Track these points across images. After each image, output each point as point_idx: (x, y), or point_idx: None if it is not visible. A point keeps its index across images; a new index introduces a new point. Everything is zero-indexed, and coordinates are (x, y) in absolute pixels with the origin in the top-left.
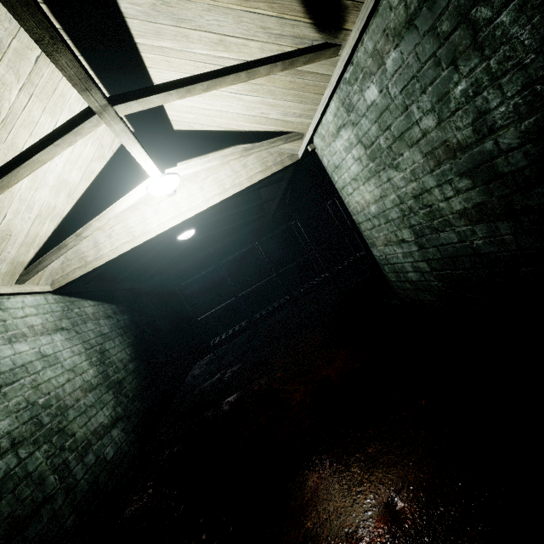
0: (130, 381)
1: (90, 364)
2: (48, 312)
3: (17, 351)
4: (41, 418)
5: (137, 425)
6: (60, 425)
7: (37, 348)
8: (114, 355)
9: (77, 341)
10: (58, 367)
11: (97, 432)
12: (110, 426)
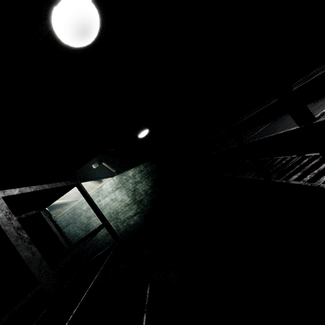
0: (147, 198)
1: (128, 197)
2: (114, 184)
3: (105, 200)
4: (112, 215)
5: (146, 214)
6: (117, 216)
7: (111, 198)
8: (140, 189)
9: (124, 190)
10: (116, 201)
11: (128, 217)
12: (133, 215)
